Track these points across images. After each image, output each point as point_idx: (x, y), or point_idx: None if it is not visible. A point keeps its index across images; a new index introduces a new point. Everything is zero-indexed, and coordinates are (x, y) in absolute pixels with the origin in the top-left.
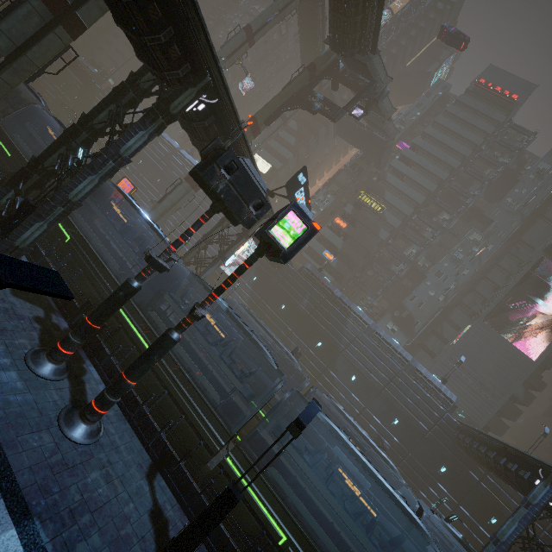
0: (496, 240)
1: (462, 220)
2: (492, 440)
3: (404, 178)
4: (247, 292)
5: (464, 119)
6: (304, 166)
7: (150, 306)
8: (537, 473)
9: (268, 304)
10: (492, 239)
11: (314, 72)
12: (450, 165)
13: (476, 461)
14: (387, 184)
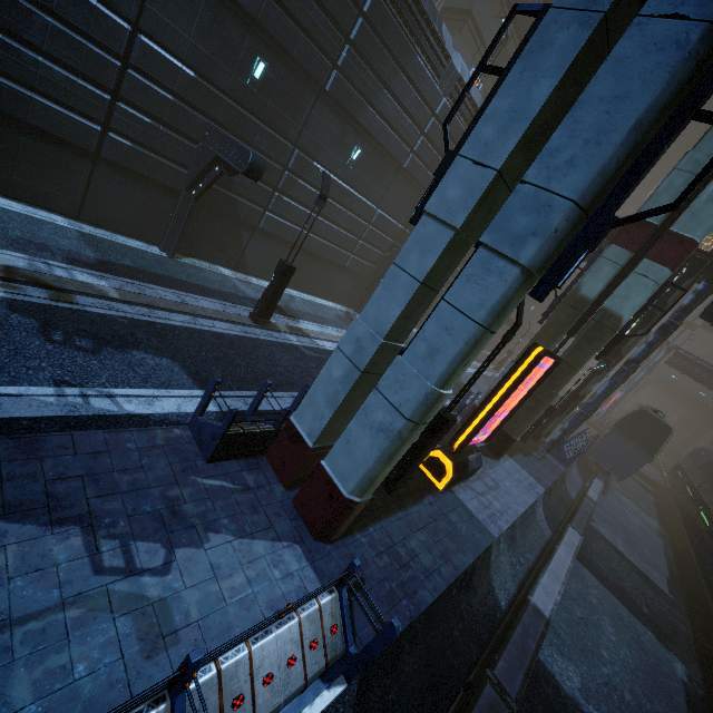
0: None
1: None
2: None
3: None
4: None
5: None
6: None
7: None
8: None
9: None
10: None
11: None
12: None
13: None
14: None
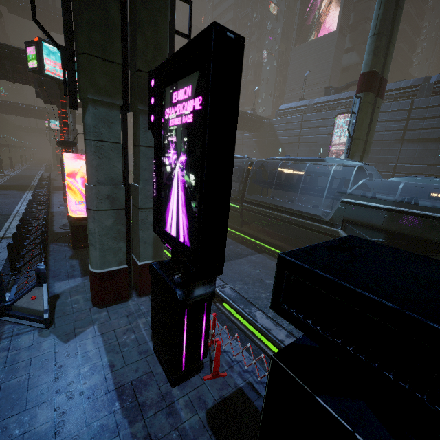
0: None
1: (262, 4)
2: None
3: None
4: None
5: None
6: None
7: None
8: None
9: None
10: None
11: None
12: None
13: (248, 131)
14: None
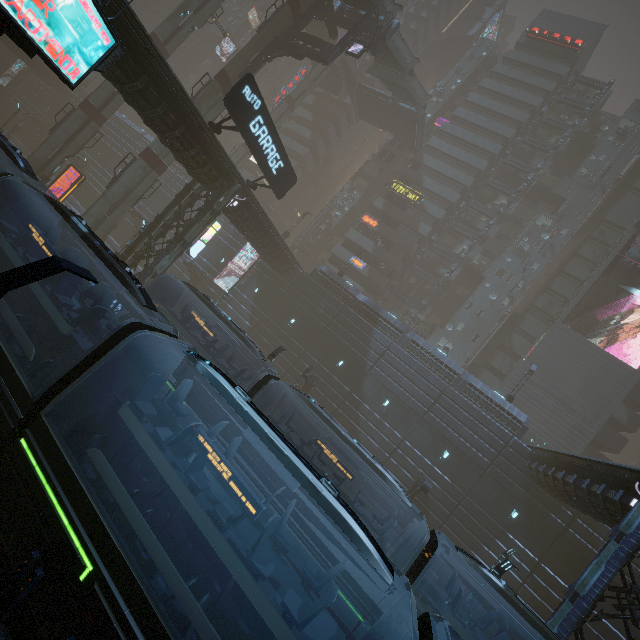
0: (571, 222)
1: (525, 202)
2: (571, 460)
3: (445, 159)
4: (248, 308)
5: (516, 78)
6: (249, 74)
7: (3, 261)
8: (633, 489)
9: (274, 319)
10: (567, 221)
11: (298, 8)
12: (503, 135)
13: (557, 497)
14: (425, 168)
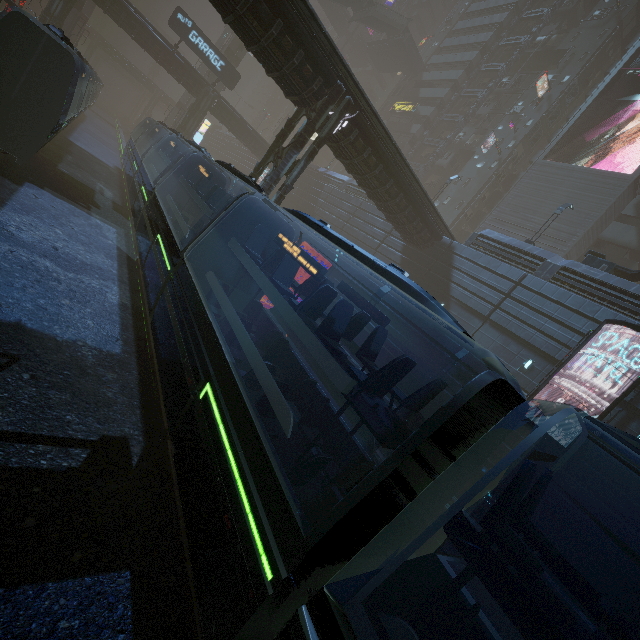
0: (575, 67)
1: (525, 72)
2: None
3: (442, 68)
4: None
5: None
6: (178, 7)
7: None
8: None
9: None
10: (569, 69)
11: None
12: (495, 22)
13: (404, 234)
14: (424, 83)
